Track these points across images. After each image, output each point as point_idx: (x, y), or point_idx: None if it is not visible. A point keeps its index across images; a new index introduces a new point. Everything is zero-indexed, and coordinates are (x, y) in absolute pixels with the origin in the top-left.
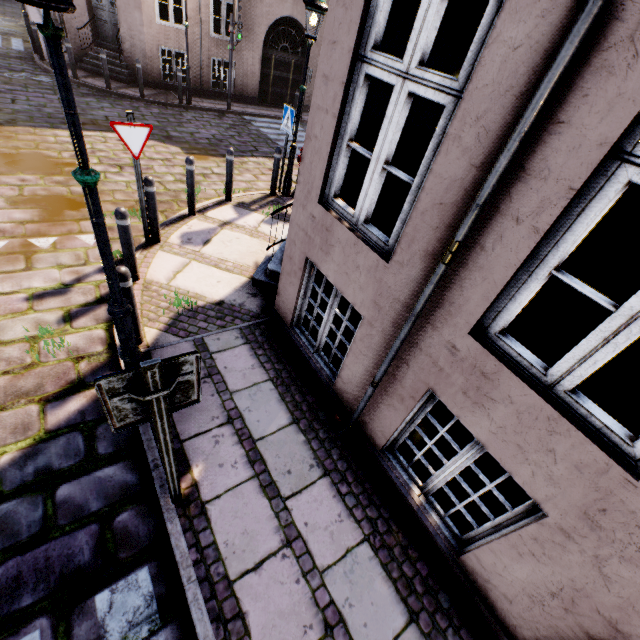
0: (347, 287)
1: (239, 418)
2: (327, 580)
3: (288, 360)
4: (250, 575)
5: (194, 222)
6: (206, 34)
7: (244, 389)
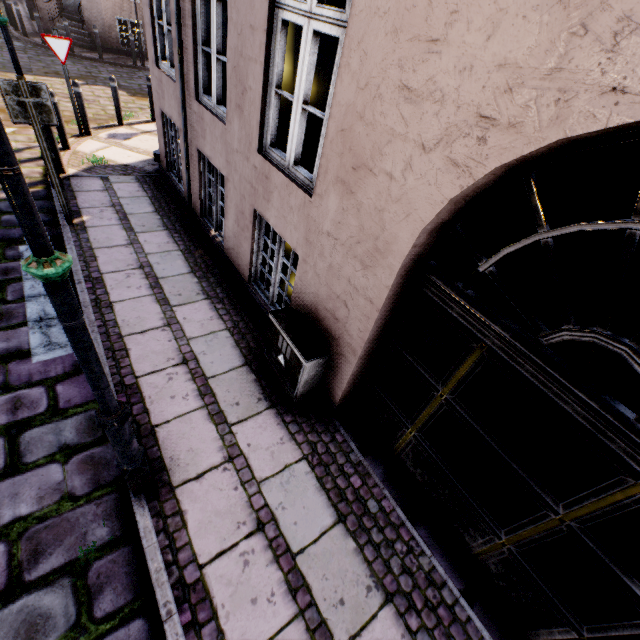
0: (172, 114)
1: (120, 206)
2: (149, 256)
3: (165, 191)
4: (105, 249)
5: (121, 129)
6: None
7: (128, 197)
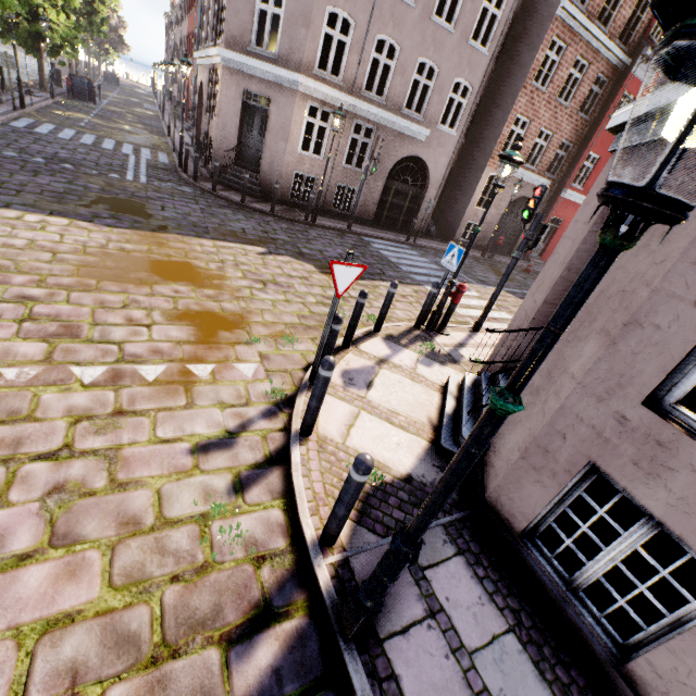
0: None
1: None
2: None
3: (520, 591)
4: None
5: (350, 356)
6: (338, 164)
7: (484, 647)
